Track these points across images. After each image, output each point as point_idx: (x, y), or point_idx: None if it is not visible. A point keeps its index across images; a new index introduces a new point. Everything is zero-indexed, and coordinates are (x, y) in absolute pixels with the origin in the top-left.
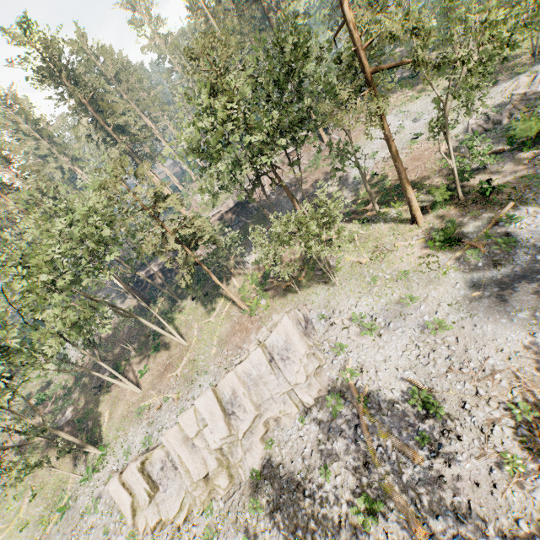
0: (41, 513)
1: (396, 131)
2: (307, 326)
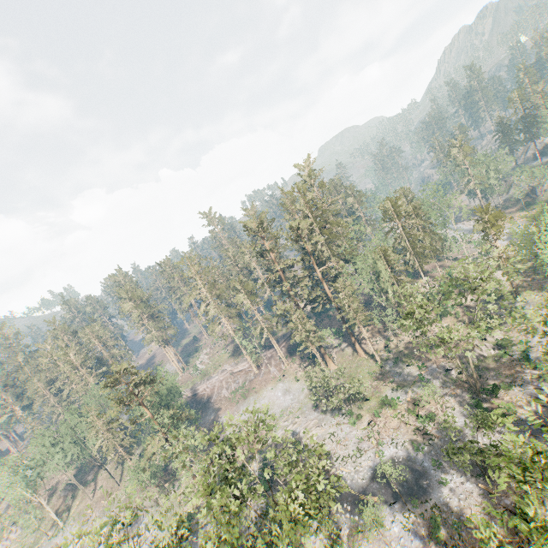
0: (31, 543)
1: (274, 400)
2: (134, 524)
